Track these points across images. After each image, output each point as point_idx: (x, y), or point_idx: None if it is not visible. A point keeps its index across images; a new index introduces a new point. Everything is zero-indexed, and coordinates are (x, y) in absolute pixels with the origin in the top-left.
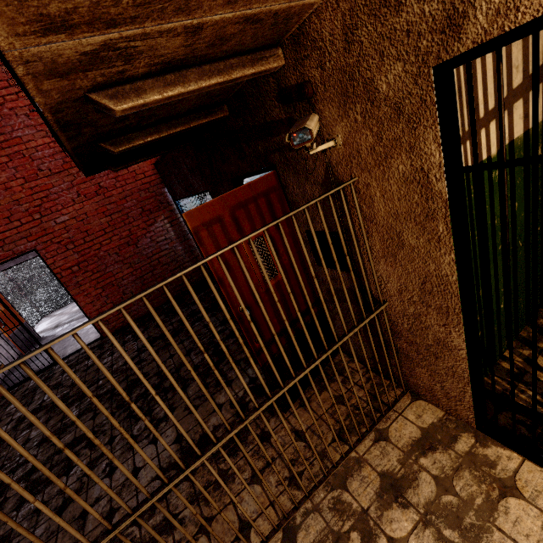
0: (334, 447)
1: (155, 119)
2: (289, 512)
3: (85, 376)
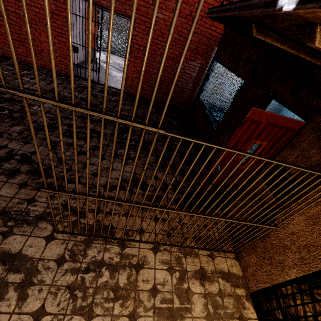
0: (191, 240)
1: (294, 38)
2: (160, 243)
3: (108, 103)
